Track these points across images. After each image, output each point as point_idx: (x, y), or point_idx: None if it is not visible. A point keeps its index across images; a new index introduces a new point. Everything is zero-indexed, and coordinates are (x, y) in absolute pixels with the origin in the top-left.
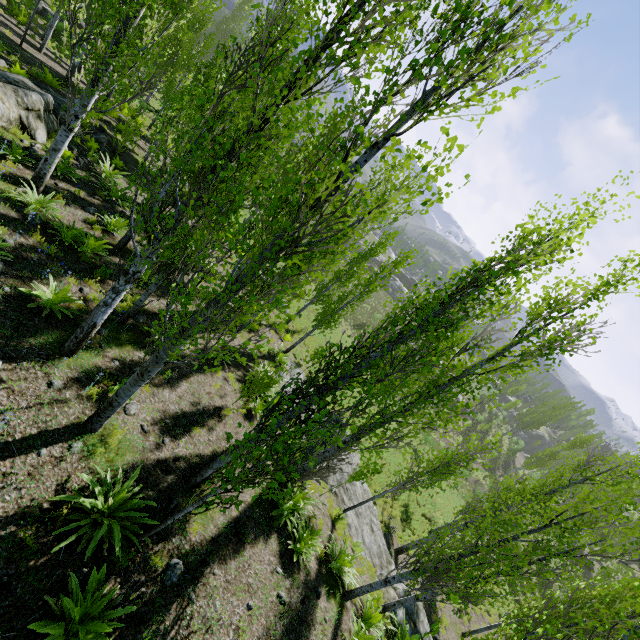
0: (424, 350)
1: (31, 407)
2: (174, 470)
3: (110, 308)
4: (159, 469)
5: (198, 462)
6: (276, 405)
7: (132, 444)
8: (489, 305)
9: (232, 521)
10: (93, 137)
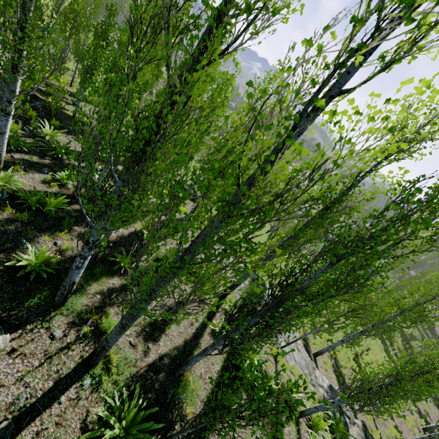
0: (367, 275)
1: (43, 363)
2: (162, 368)
3: (82, 269)
4: (151, 372)
5: (176, 354)
6: (232, 317)
7: (126, 360)
8: (426, 226)
9: (211, 392)
10: (30, 107)
